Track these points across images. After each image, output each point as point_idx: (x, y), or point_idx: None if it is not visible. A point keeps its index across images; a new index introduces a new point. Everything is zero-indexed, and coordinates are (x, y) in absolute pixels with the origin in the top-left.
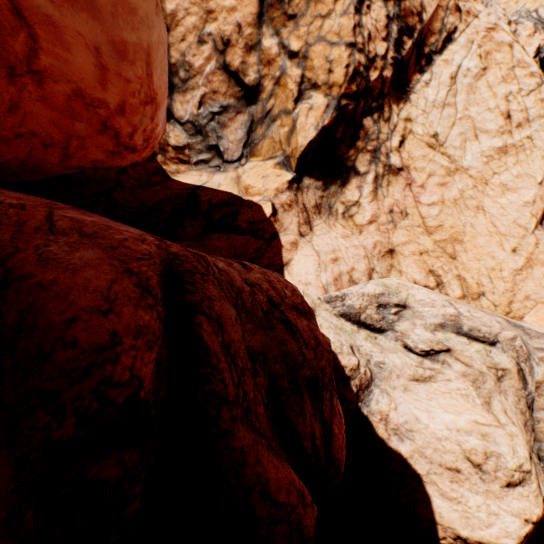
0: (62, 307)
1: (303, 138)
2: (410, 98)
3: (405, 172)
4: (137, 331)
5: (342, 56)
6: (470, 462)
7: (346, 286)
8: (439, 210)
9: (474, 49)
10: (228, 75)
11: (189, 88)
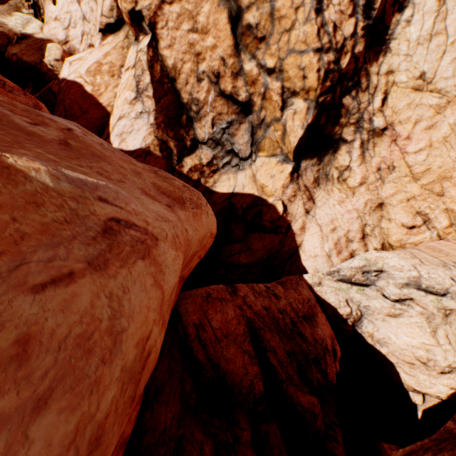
0: (238, 377)
1: (294, 137)
2: (389, 47)
3: (389, 130)
4: (255, 375)
5: (311, 62)
6: (419, 361)
7: (344, 246)
8: (427, 154)
9: None
10: (225, 98)
11: (201, 117)
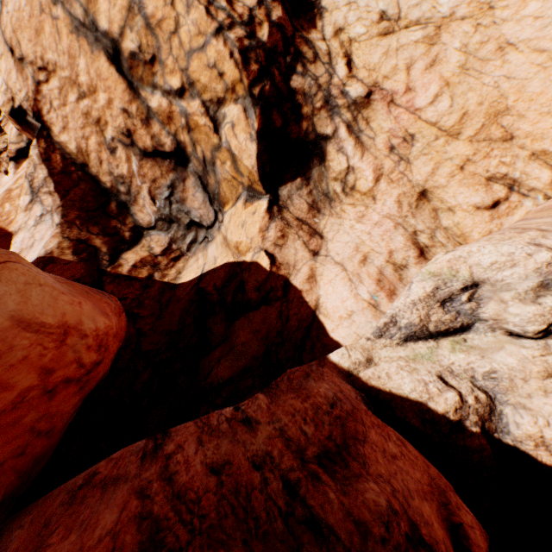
0: None
1: (248, 158)
2: (322, 6)
3: (377, 93)
4: None
5: (219, 50)
6: None
7: (395, 280)
8: (449, 97)
9: None
10: (151, 158)
11: (135, 195)
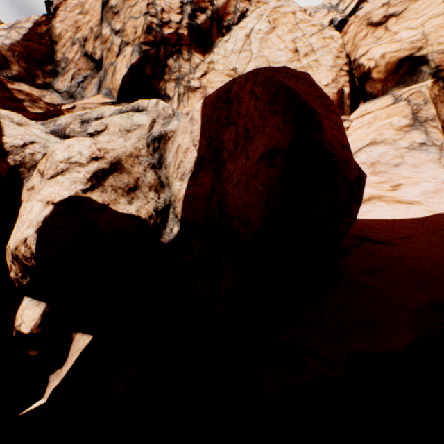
0: None
1: (120, 75)
2: (213, 51)
3: (202, 90)
4: None
5: (141, 22)
6: (40, 174)
7: None
8: None
9: (264, 19)
10: (87, 58)
11: (66, 72)
